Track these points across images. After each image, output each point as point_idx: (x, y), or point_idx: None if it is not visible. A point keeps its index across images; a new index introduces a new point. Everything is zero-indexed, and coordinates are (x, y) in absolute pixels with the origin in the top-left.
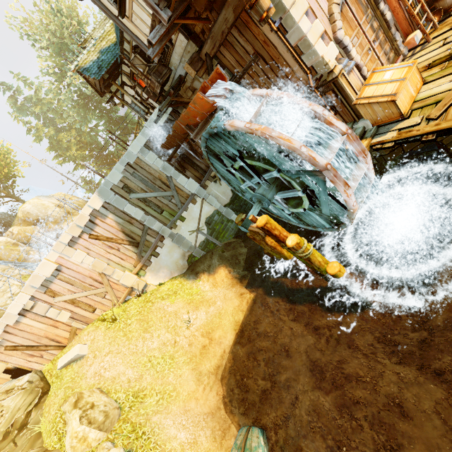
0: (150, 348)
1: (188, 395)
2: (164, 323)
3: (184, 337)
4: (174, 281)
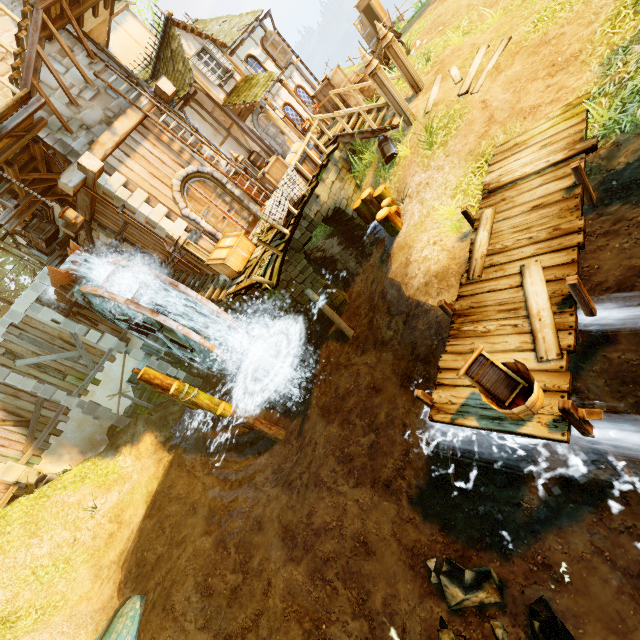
0: (37, 556)
1: (79, 598)
2: (62, 519)
3: (87, 530)
4: (86, 463)
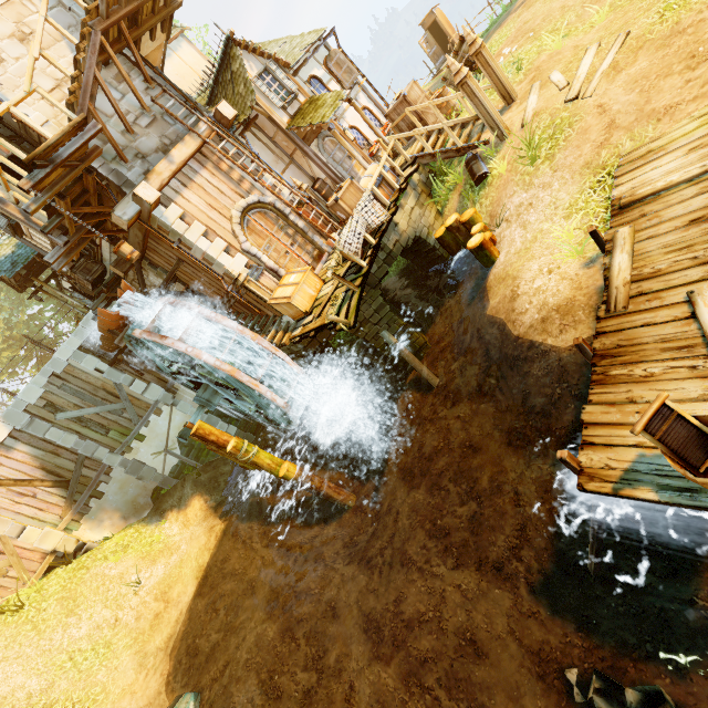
0: (75, 638)
1: (122, 691)
2: (102, 595)
3: (130, 608)
4: (128, 530)
